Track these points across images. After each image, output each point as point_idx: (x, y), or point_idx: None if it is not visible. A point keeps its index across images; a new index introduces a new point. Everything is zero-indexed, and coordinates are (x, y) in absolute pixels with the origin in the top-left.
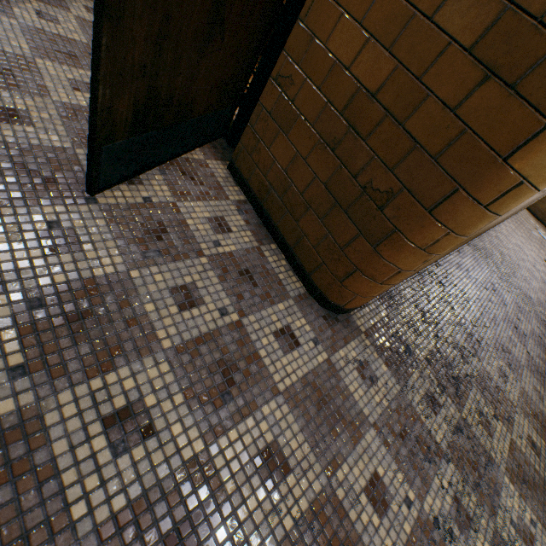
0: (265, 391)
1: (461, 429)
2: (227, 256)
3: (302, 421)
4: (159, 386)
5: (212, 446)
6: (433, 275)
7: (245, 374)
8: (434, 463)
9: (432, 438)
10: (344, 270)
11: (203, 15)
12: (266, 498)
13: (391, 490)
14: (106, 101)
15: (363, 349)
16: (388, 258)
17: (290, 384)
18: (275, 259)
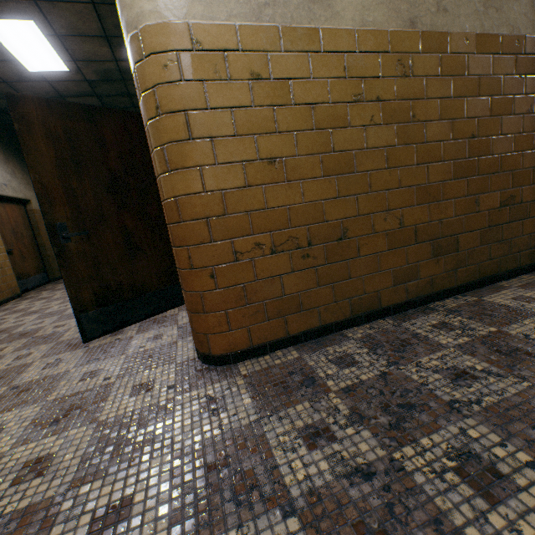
0: (88, 421)
1: (371, 473)
2: (144, 351)
3: (95, 442)
4: (24, 417)
5: (12, 451)
6: (441, 308)
7: (82, 411)
8: (252, 511)
9: (279, 478)
10: (190, 319)
11: (121, 250)
12: (4, 491)
13: (133, 523)
14: (74, 294)
15: (228, 387)
16: (187, 289)
17: (114, 416)
18: (185, 344)
